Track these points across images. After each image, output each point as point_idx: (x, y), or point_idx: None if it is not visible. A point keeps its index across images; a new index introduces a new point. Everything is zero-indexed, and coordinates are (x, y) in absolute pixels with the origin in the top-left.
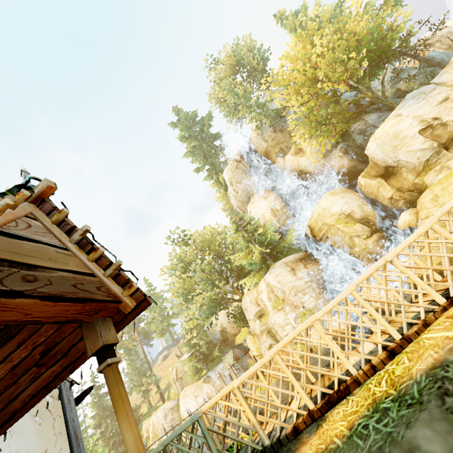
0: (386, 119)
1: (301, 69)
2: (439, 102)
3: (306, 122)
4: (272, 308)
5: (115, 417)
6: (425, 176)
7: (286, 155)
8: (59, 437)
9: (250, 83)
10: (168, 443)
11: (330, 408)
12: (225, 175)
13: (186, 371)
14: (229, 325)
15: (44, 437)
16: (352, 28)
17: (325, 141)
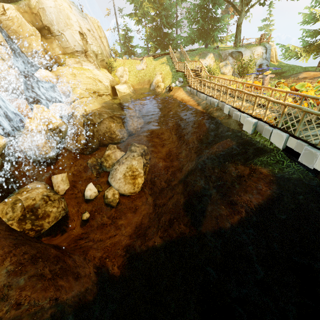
0: None
1: None
2: (87, 28)
3: None
4: None
5: None
6: (69, 58)
7: None
8: None
9: None
10: None
11: None
12: None
13: None
14: None
15: None
16: None
17: None
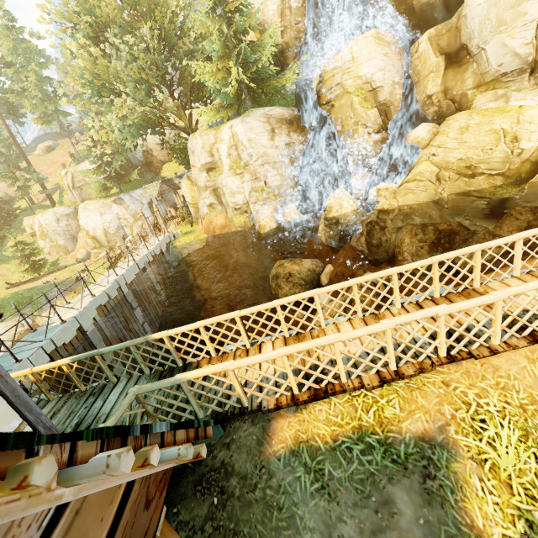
0: None
1: None
2: None
3: None
4: (229, 168)
5: None
6: (481, 94)
7: None
8: None
9: None
10: (141, 393)
11: (313, 401)
12: None
13: (88, 182)
14: (158, 149)
15: None
16: None
17: None
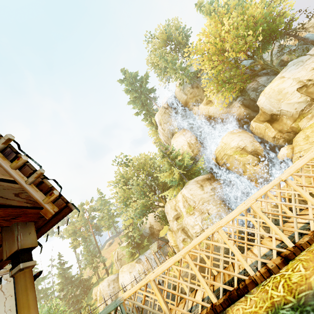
0: (273, 80)
1: (213, 42)
2: (312, 68)
3: (215, 81)
4: (186, 213)
5: (73, 285)
6: (299, 122)
7: (200, 104)
8: (9, 313)
9: (176, 53)
10: None
11: (230, 304)
12: (156, 118)
13: (124, 254)
14: (155, 224)
15: None
16: (251, 12)
17: (228, 95)
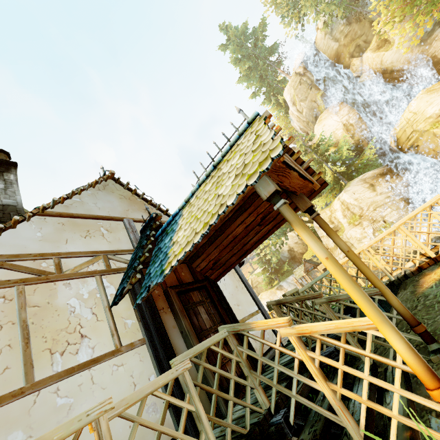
0: None
1: None
2: None
3: None
4: (348, 224)
5: None
6: None
7: (364, 53)
8: (239, 282)
9: None
10: (313, 283)
11: None
12: (286, 94)
13: (260, 282)
14: (296, 246)
15: (233, 281)
16: None
17: (424, 20)
